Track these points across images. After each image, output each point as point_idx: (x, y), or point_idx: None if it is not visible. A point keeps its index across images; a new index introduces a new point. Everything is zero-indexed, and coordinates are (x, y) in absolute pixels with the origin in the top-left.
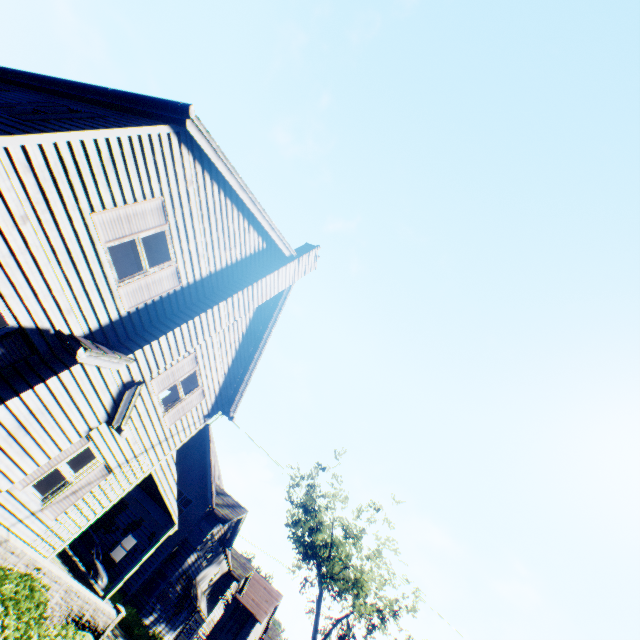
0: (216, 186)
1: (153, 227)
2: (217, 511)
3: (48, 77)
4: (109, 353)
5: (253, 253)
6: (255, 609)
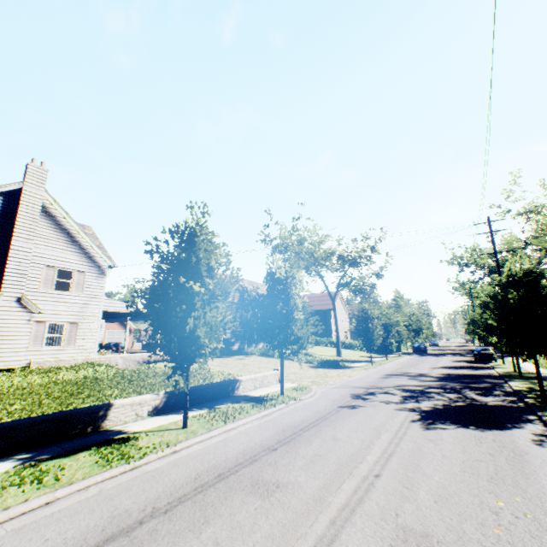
0: None
1: None
2: None
3: None
4: None
5: (0, 208)
6: (326, 307)
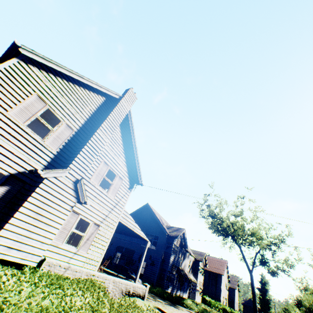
0: (59, 78)
1: (41, 109)
2: (171, 234)
3: None
4: (55, 169)
5: (100, 104)
6: (217, 271)
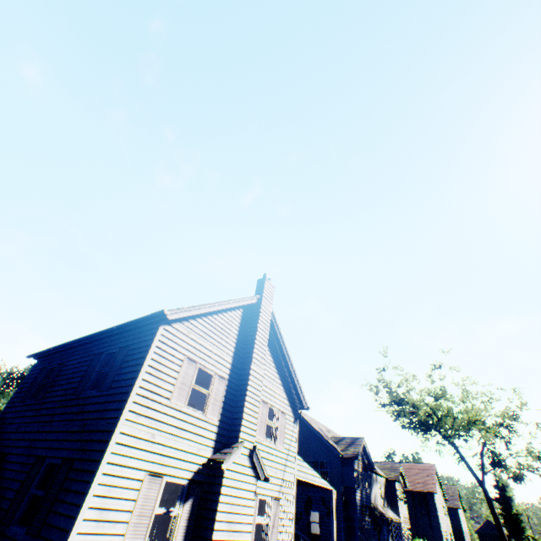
0: (198, 319)
1: (194, 372)
2: (346, 454)
3: (76, 340)
4: (232, 451)
5: (240, 321)
6: (424, 487)
